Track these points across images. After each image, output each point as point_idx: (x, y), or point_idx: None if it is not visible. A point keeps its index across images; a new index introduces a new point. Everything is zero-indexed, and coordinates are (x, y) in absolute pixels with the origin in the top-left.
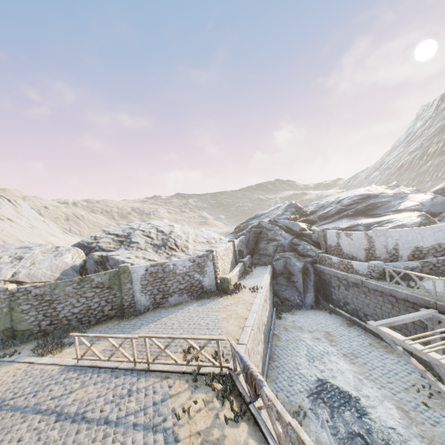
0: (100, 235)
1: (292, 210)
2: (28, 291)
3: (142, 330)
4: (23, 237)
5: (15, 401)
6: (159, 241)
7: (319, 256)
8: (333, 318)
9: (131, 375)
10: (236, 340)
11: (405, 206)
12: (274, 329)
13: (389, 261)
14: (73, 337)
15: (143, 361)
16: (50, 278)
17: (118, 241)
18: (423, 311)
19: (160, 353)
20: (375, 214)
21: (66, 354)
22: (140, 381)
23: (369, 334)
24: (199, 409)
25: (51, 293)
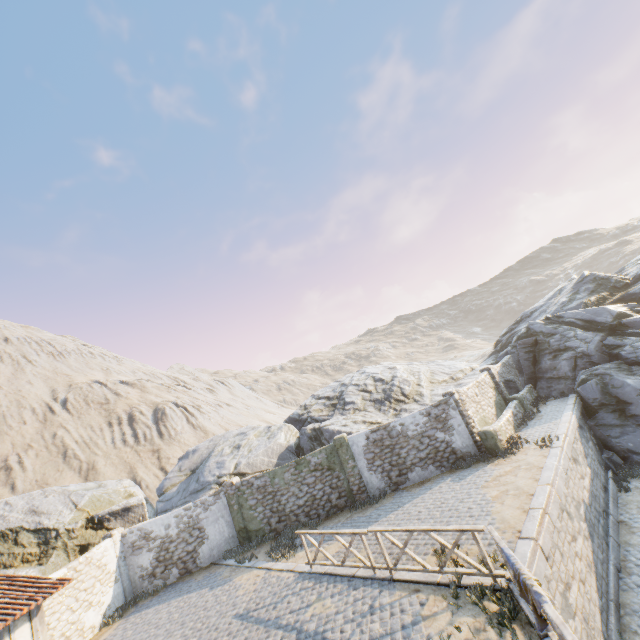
0: (309, 402)
1: (588, 287)
2: (251, 483)
3: (380, 524)
4: (241, 421)
5: (258, 612)
6: (380, 394)
7: None
8: None
9: (371, 585)
10: (517, 532)
11: None
12: (617, 513)
13: None
14: (304, 537)
15: (382, 567)
16: (268, 465)
17: (330, 405)
18: None
19: (399, 554)
20: None
21: (299, 558)
22: (382, 594)
23: None
24: (464, 639)
25: (272, 483)
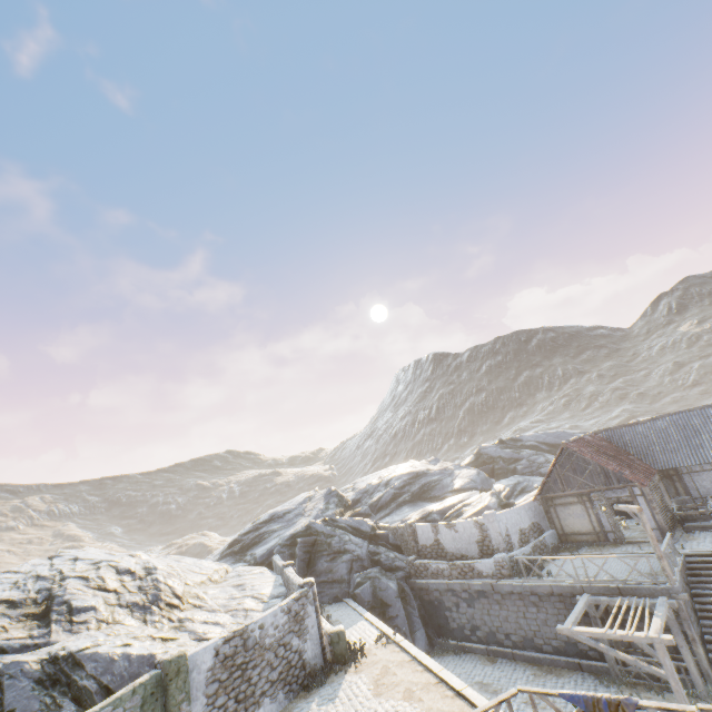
0: None
1: (335, 500)
2: None
3: None
4: None
5: None
6: (138, 595)
7: (415, 564)
8: (467, 660)
9: None
10: None
11: (460, 484)
12: None
13: (507, 551)
14: None
15: None
16: None
17: (24, 617)
18: (582, 598)
19: None
20: (435, 497)
21: None
22: None
23: (521, 662)
24: None
25: None
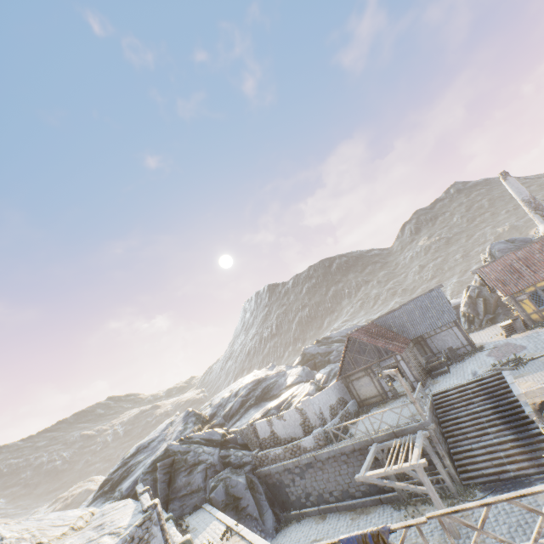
0: None
1: (193, 419)
2: None
3: None
4: None
5: None
6: None
7: (258, 456)
8: (305, 524)
9: None
10: None
11: (291, 380)
12: None
13: (322, 425)
14: None
15: None
16: None
17: None
18: (372, 448)
19: None
20: (274, 395)
21: None
22: None
23: (343, 511)
24: None
25: None
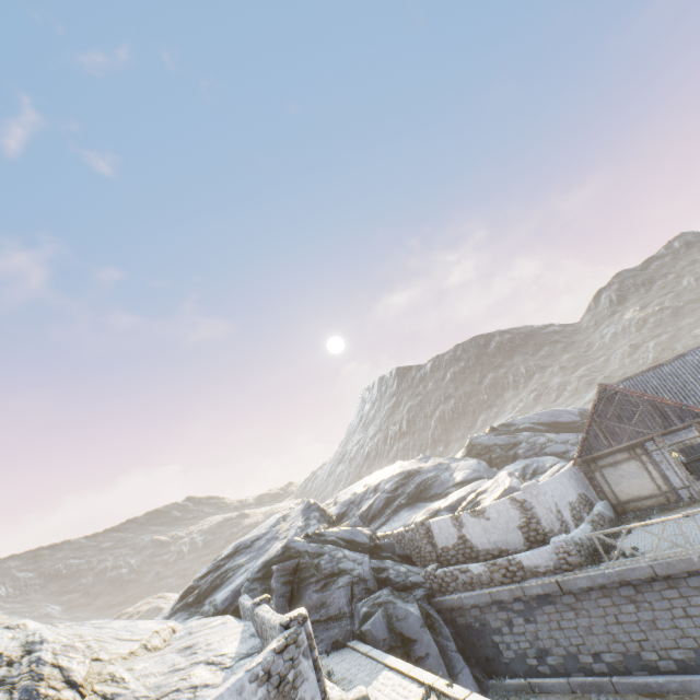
0: None
1: (316, 515)
2: None
3: None
4: None
5: None
6: None
7: (437, 575)
8: None
9: None
10: None
11: (461, 476)
12: None
13: (564, 532)
14: None
15: None
16: None
17: None
18: None
19: None
20: (436, 495)
21: None
22: None
23: (630, 694)
24: None
25: None
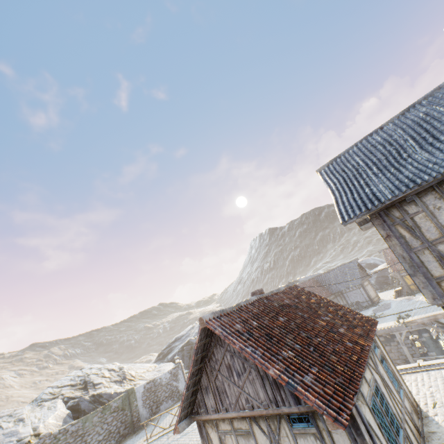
0: (53, 390)
1: None
2: (67, 430)
3: (165, 421)
4: None
5: None
6: (117, 377)
7: None
8: None
9: None
10: None
11: None
12: None
13: None
14: None
15: None
16: (58, 427)
17: (78, 389)
18: None
19: None
20: None
21: None
22: None
23: None
24: None
25: (83, 427)
